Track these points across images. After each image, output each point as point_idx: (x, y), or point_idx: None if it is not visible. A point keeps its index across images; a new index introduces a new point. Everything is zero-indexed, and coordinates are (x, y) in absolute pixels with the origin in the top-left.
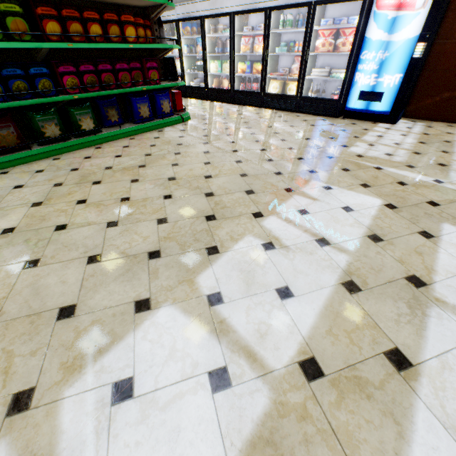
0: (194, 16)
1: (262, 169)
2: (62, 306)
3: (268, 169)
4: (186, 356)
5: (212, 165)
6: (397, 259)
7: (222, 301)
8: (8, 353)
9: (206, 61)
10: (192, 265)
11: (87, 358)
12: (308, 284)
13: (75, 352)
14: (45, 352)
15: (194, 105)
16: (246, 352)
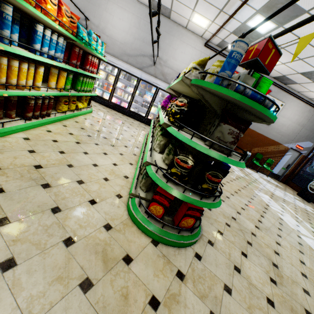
0: (153, 84)
1: (240, 185)
2: (298, 243)
3: (241, 185)
4: (313, 243)
5: (230, 183)
6: (290, 213)
7: (299, 231)
8: (312, 255)
9: (152, 106)
10: (286, 224)
11: (313, 250)
12: (295, 222)
13: (311, 250)
14: (311, 252)
15: (145, 127)
16: (312, 238)
